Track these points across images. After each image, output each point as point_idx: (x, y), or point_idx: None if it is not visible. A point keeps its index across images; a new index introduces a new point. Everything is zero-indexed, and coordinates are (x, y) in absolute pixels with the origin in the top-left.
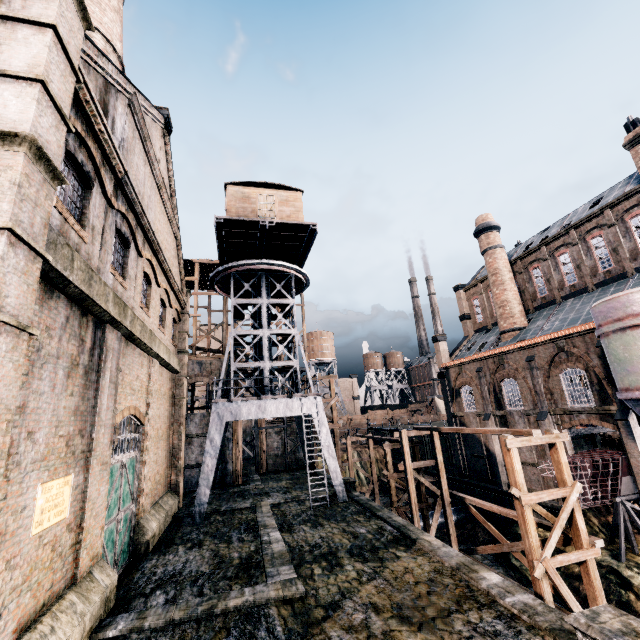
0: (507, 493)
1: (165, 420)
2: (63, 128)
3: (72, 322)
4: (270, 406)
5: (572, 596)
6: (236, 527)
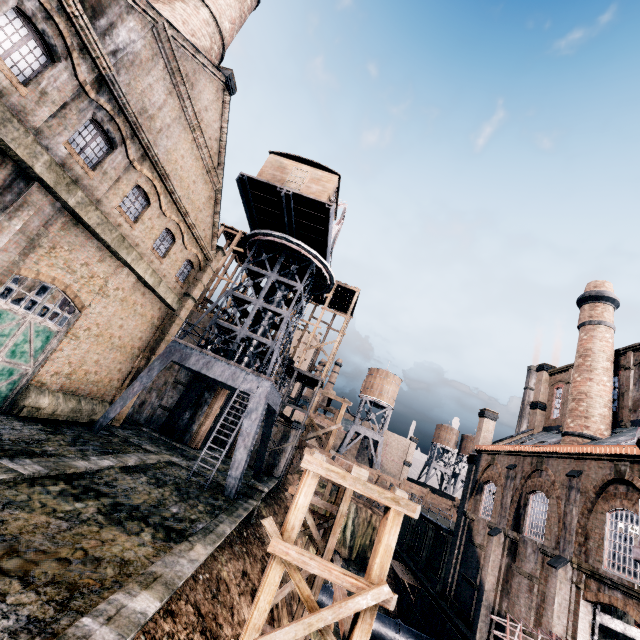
0: None
1: (134, 338)
2: None
3: None
4: (218, 367)
5: None
6: (105, 447)
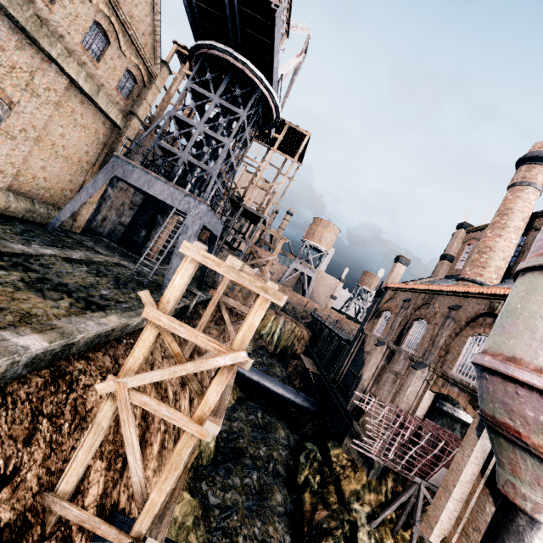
0: (346, 412)
1: (79, 151)
2: None
3: None
4: (158, 186)
5: (136, 444)
6: (55, 243)
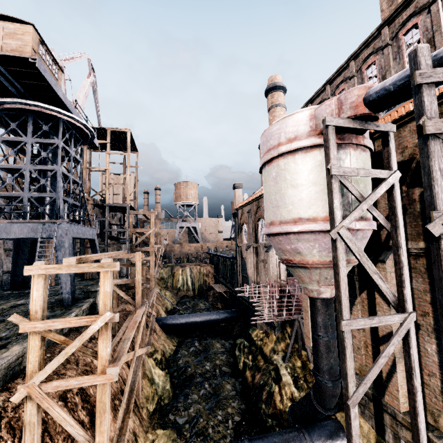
0: (250, 304)
1: None
2: None
3: None
4: (15, 228)
5: (66, 417)
6: None
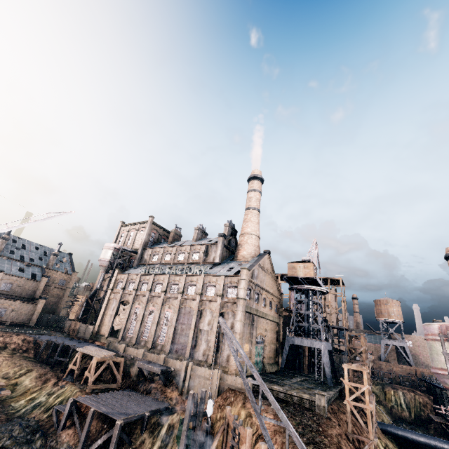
0: None
1: (273, 338)
2: (246, 291)
3: (248, 317)
4: (305, 341)
5: (358, 415)
6: (289, 377)
